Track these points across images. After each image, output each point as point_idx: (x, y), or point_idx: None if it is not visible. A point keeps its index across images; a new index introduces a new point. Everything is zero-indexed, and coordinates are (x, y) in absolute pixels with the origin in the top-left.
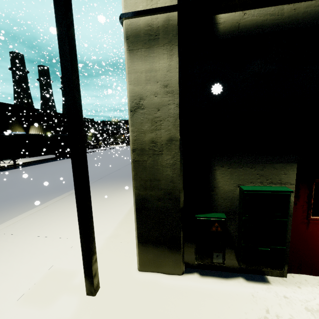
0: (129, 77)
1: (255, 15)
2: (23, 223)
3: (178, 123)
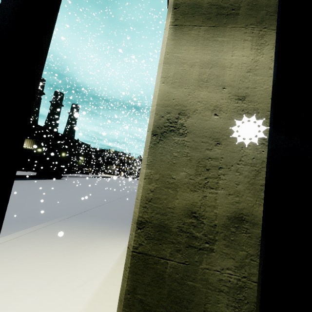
0: (165, 69)
1: None
2: None
3: (261, 182)
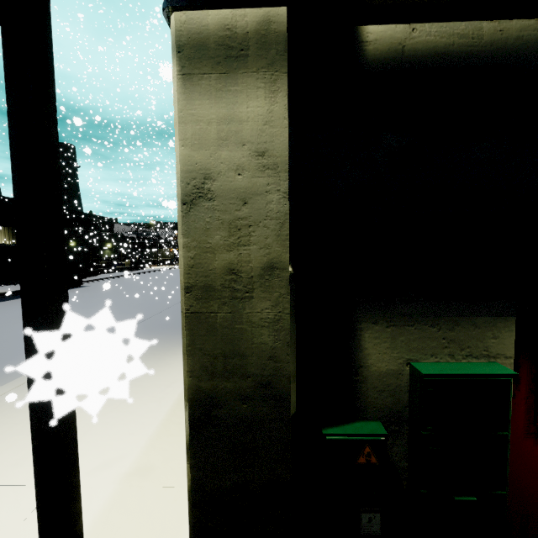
0: (182, 130)
1: (433, 33)
2: None
3: (286, 233)
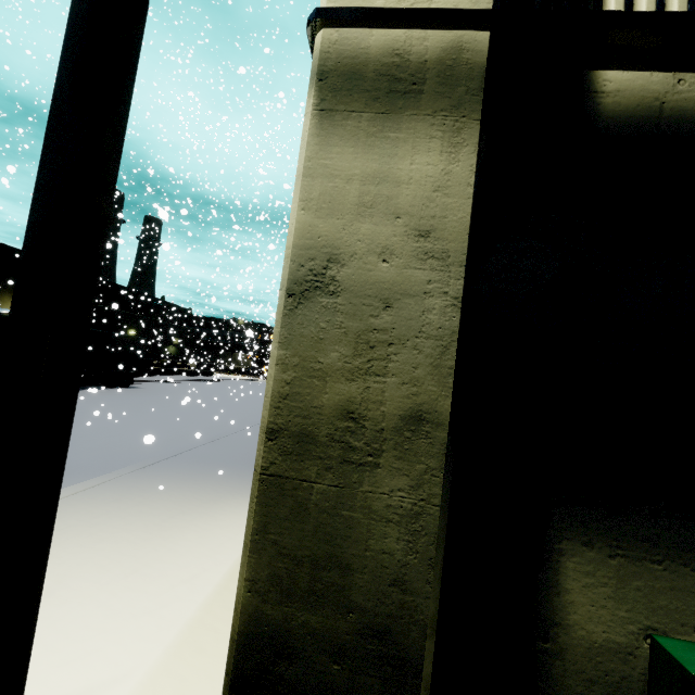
0: (306, 187)
1: None
2: None
3: (450, 364)
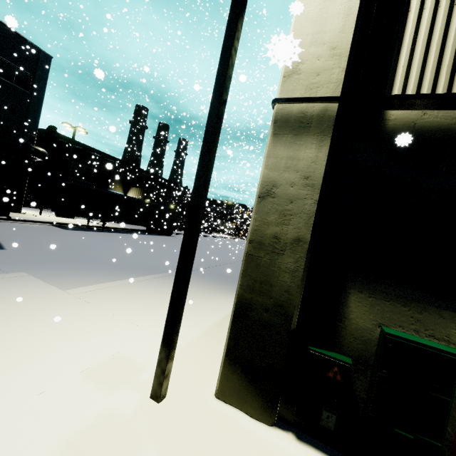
0: (267, 161)
1: (439, 116)
2: (100, 293)
3: (311, 223)
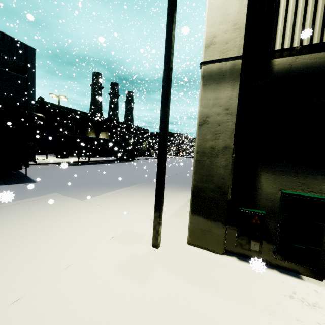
0: (201, 102)
1: (306, 59)
2: (104, 200)
3: (233, 136)
